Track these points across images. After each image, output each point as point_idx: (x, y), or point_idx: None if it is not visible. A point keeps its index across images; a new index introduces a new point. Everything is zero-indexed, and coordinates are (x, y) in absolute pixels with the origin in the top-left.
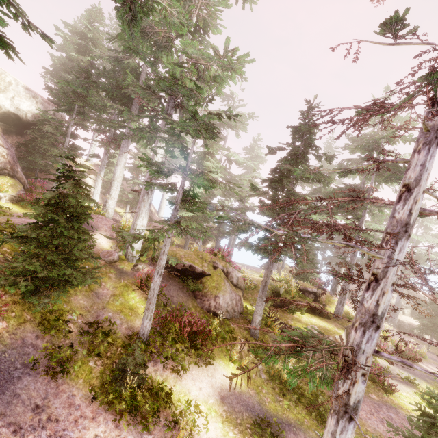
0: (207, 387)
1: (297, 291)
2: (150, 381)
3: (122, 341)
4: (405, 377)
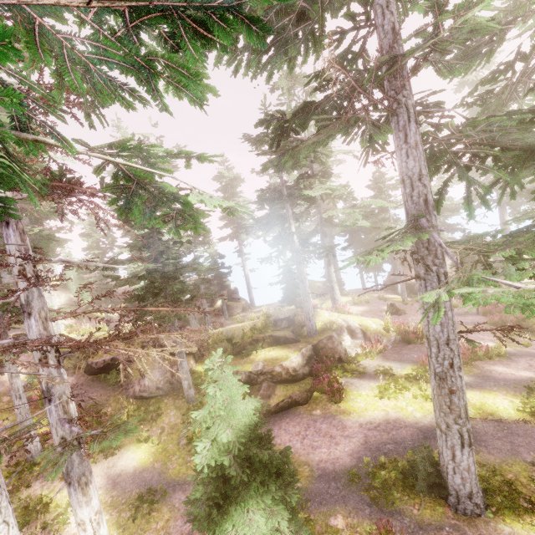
0: (102, 480)
1: (267, 325)
2: (29, 499)
3: (10, 472)
4: (382, 371)
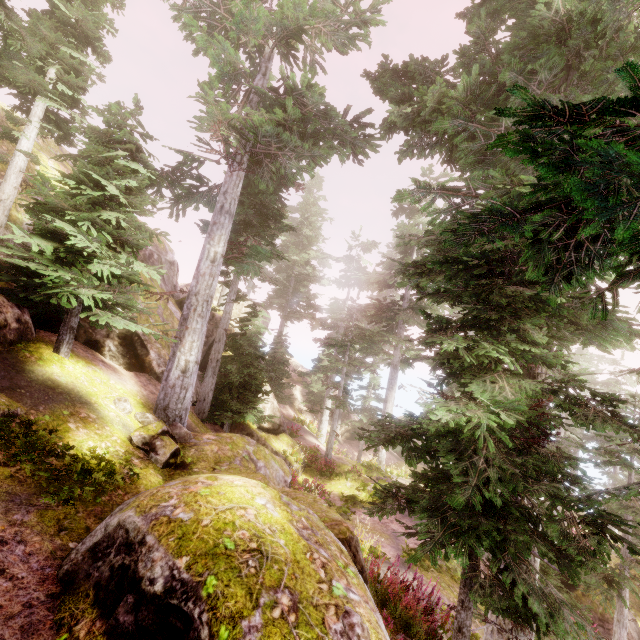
0: None
1: None
2: None
3: None
4: None
